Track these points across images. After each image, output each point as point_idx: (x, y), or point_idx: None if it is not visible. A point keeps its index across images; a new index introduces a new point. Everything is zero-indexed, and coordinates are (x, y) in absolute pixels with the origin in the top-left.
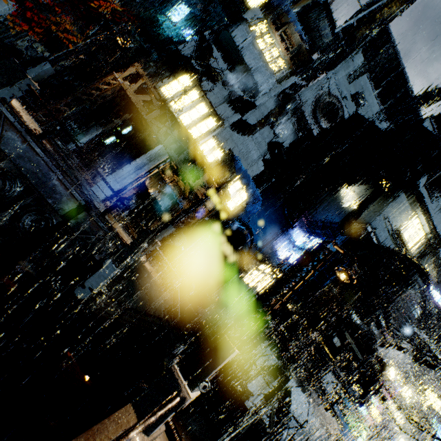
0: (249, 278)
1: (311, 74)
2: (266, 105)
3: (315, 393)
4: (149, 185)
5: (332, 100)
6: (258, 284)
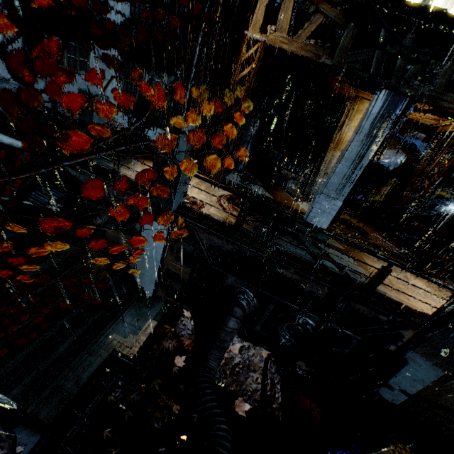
0: None
1: None
2: None
3: None
4: None
5: None
6: None
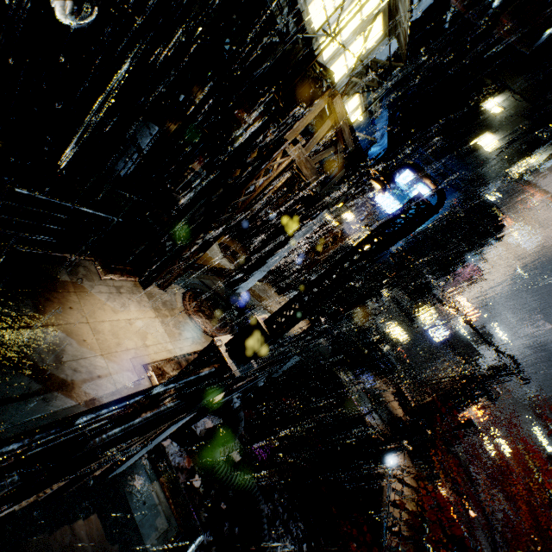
0: None
1: None
2: None
3: None
4: None
5: None
6: None
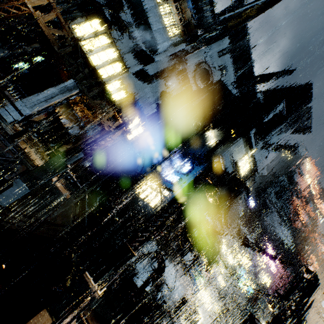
0: (140, 190)
1: (195, 45)
2: (161, 61)
3: (179, 266)
4: (59, 113)
5: (206, 68)
6: (146, 195)
